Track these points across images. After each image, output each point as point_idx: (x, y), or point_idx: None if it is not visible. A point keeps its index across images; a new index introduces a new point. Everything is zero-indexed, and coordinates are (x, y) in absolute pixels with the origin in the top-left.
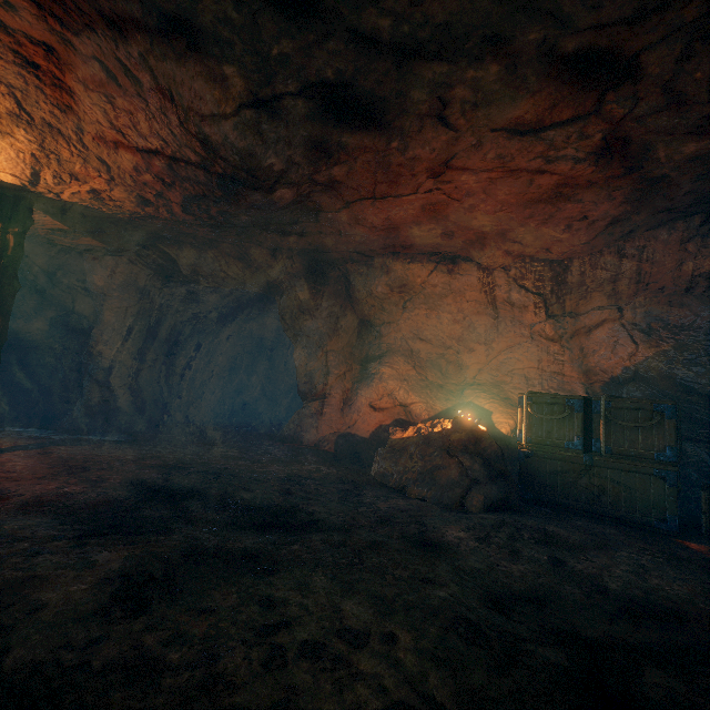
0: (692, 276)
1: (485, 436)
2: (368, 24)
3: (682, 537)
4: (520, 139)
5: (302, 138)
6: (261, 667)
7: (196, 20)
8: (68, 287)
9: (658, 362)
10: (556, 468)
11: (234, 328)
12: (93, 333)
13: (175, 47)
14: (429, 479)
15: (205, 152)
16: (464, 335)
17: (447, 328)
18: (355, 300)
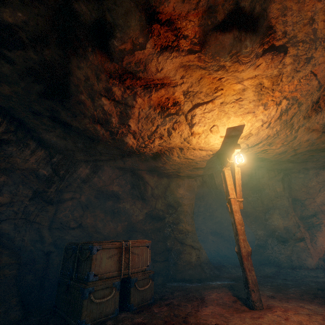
0: None
1: None
2: None
3: None
4: None
5: None
6: None
7: None
8: (156, 195)
9: None
10: None
11: None
12: (181, 218)
13: None
14: None
15: None
16: None
17: None
18: (293, 189)
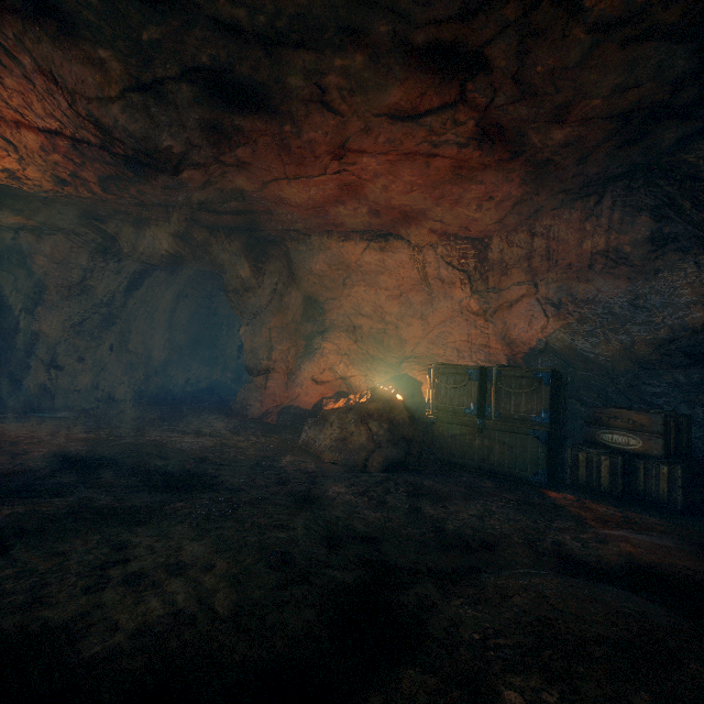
0: (591, 254)
1: (399, 405)
2: (226, 14)
3: (550, 488)
4: (403, 124)
5: (195, 121)
6: (82, 591)
7: (61, 4)
8: (8, 267)
9: (563, 334)
10: (456, 432)
11: (192, 306)
12: (36, 313)
13: (47, 30)
14: (343, 445)
15: (102, 134)
16: (402, 311)
17: (385, 304)
18: (298, 277)
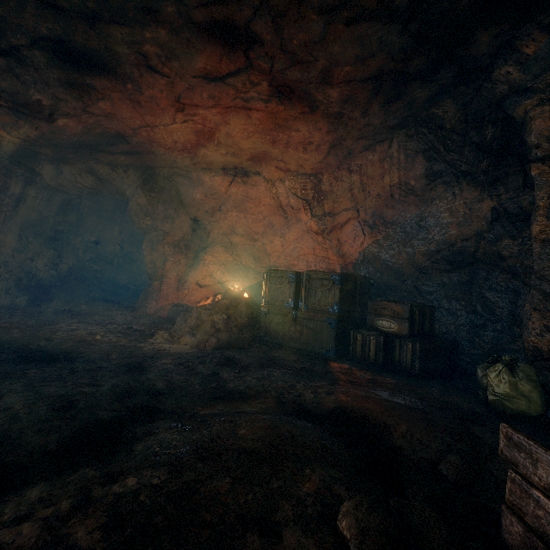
0: (390, 186)
1: (242, 301)
2: None
3: (337, 360)
4: (215, 84)
5: (55, 80)
6: None
7: None
8: None
9: (373, 248)
10: (280, 321)
11: (117, 228)
12: None
13: None
14: (196, 331)
15: None
16: (266, 231)
17: (252, 226)
18: (186, 204)
